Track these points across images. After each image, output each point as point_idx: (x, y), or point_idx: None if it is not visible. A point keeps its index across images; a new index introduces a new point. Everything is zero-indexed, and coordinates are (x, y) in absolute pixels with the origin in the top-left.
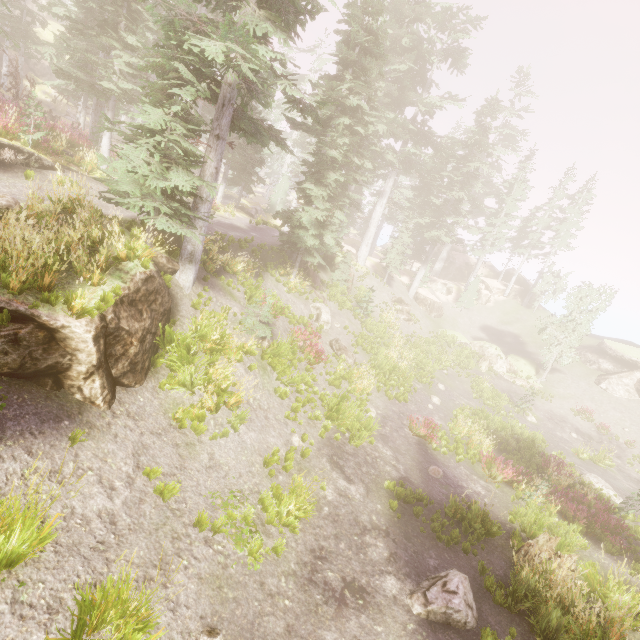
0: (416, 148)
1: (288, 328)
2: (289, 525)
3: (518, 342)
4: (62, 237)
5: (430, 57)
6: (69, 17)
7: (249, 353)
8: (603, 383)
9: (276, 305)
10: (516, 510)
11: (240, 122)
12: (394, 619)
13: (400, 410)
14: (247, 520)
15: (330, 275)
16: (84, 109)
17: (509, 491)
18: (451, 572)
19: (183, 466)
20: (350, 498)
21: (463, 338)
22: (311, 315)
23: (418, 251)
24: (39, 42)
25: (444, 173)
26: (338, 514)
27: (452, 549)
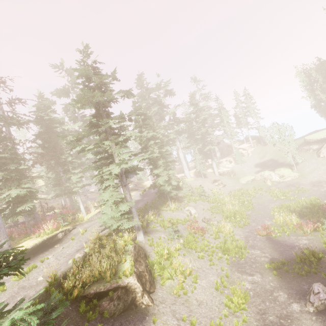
0: (178, 126)
1: (184, 227)
2: (242, 308)
3: (274, 161)
4: (105, 253)
5: (161, 99)
6: (55, 178)
7: (179, 249)
8: (320, 155)
9: (174, 222)
10: (324, 240)
11: (128, 176)
12: (306, 319)
13: (249, 229)
14: (226, 315)
15: (182, 192)
16: (62, 197)
17: (318, 233)
18: (313, 285)
19: (190, 310)
20: (257, 282)
21: (251, 177)
22: (187, 215)
23: (206, 156)
24: (34, 185)
25: (194, 127)
26: (257, 292)
27: (310, 276)
